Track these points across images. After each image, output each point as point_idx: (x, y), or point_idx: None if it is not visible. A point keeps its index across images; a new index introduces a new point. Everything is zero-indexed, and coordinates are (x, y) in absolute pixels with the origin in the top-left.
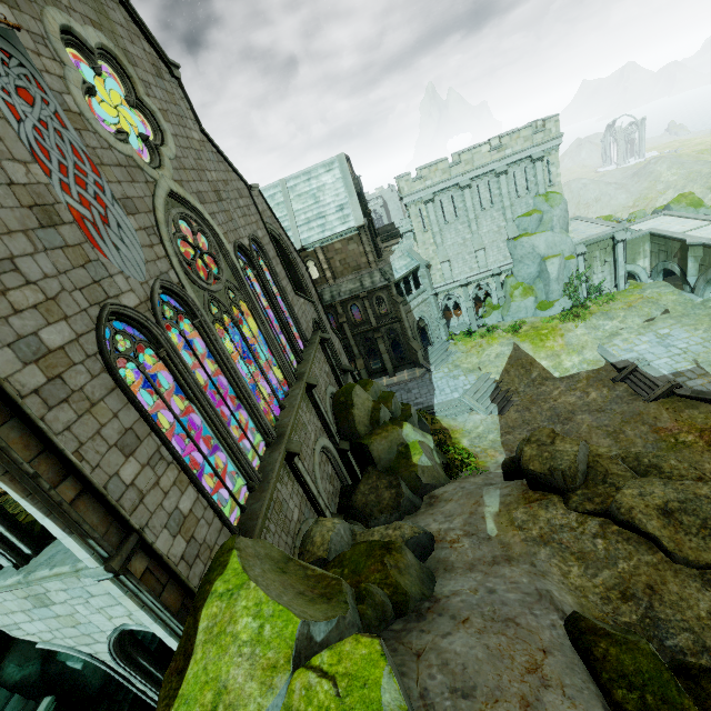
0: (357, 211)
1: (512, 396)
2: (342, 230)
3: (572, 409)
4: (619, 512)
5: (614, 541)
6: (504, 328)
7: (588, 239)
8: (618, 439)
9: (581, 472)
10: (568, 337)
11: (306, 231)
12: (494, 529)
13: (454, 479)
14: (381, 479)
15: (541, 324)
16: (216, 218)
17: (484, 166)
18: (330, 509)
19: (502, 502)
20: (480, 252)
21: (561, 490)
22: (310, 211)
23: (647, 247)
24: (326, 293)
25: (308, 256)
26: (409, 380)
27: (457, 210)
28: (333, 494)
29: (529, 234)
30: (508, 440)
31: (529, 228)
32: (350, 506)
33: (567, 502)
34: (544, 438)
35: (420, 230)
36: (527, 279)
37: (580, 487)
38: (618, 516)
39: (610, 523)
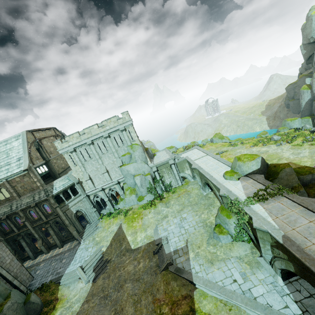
0: (26, 161)
1: (107, 264)
2: (18, 171)
3: (126, 278)
4: None
5: None
6: (124, 211)
7: (157, 164)
8: (136, 308)
9: None
10: (144, 219)
11: None
12: None
13: None
14: None
15: (137, 210)
16: None
17: (97, 134)
18: None
19: None
20: (105, 174)
21: None
22: (3, 161)
23: (187, 165)
24: (14, 205)
25: (0, 186)
26: (67, 250)
27: (89, 154)
28: None
29: (125, 165)
30: (82, 310)
31: (126, 161)
32: None
33: None
34: None
35: (73, 165)
36: (131, 185)
37: None
38: None
39: None
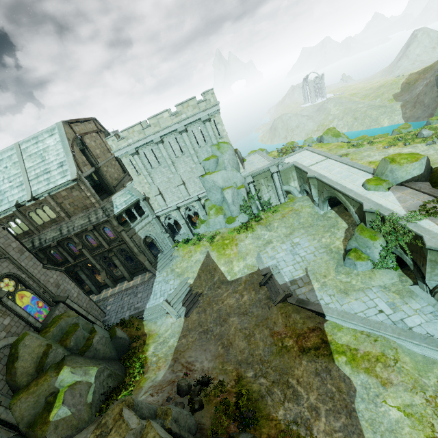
0: (72, 167)
1: (198, 298)
2: (64, 182)
3: (229, 312)
4: None
5: None
6: (207, 237)
7: (253, 172)
8: (250, 342)
9: None
10: (240, 246)
11: (35, 184)
12: None
13: (102, 414)
14: None
15: (227, 235)
16: None
17: (169, 127)
18: None
19: None
20: (181, 186)
21: None
22: (38, 168)
23: (294, 173)
24: (63, 229)
25: (42, 202)
26: (140, 284)
27: (158, 158)
28: None
29: (210, 173)
30: (181, 345)
31: (210, 168)
32: None
33: None
34: (110, 421)
35: (135, 174)
36: (217, 202)
37: None
38: None
39: None
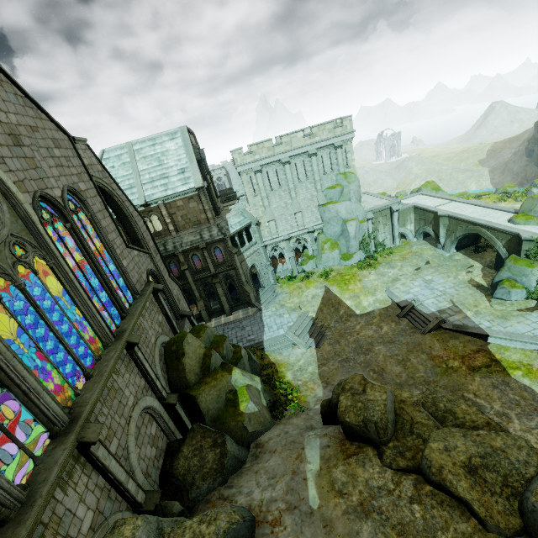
0: (196, 175)
1: (326, 330)
2: (183, 190)
3: (371, 341)
4: (430, 471)
5: (430, 506)
6: (318, 274)
7: (374, 208)
8: (406, 366)
9: (391, 423)
10: (364, 281)
11: (150, 189)
12: (316, 497)
13: (279, 419)
14: (206, 437)
15: (345, 271)
16: (4, 163)
17: (300, 148)
18: (146, 484)
19: (322, 457)
20: (298, 214)
21: (375, 442)
22: (154, 172)
23: (412, 216)
24: (169, 244)
25: (152, 210)
26: (243, 318)
27: (280, 180)
28: (156, 458)
29: (334, 202)
30: (324, 371)
31: (334, 197)
32: (171, 474)
33: (381, 457)
34: (357, 385)
35: (251, 194)
36: (333, 236)
37: (391, 438)
38: (430, 475)
39: (423, 482)
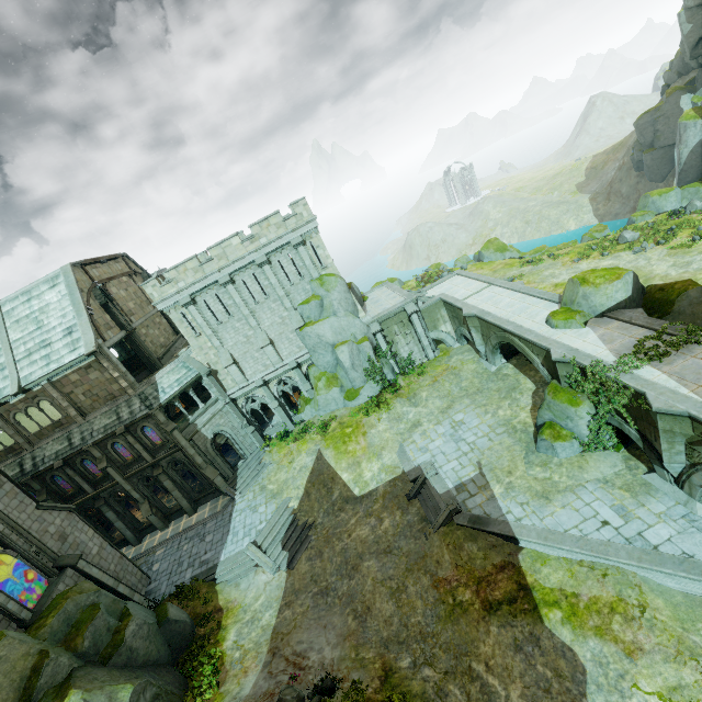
0: (87, 334)
1: (308, 532)
2: (74, 359)
3: (362, 551)
4: None
5: None
6: (317, 425)
7: (379, 316)
8: (400, 602)
9: None
10: (370, 435)
11: (26, 367)
12: None
13: None
14: None
15: (348, 420)
16: None
17: (241, 258)
18: None
19: None
20: (268, 348)
21: None
22: (31, 340)
23: (443, 312)
24: (75, 436)
25: (37, 395)
26: (209, 518)
27: (227, 307)
28: None
29: (312, 323)
30: (283, 621)
31: (311, 316)
32: None
33: None
34: None
35: (191, 335)
36: (328, 367)
37: None
38: None
39: None
